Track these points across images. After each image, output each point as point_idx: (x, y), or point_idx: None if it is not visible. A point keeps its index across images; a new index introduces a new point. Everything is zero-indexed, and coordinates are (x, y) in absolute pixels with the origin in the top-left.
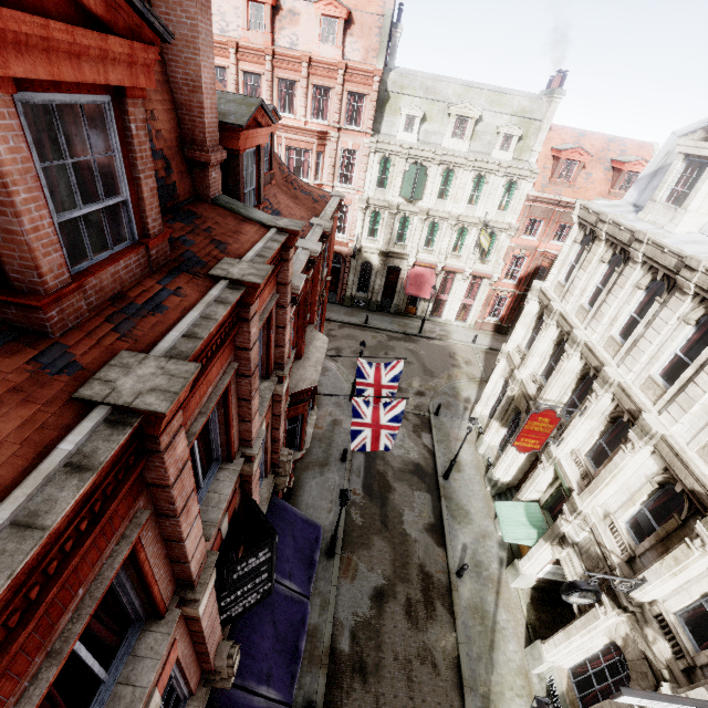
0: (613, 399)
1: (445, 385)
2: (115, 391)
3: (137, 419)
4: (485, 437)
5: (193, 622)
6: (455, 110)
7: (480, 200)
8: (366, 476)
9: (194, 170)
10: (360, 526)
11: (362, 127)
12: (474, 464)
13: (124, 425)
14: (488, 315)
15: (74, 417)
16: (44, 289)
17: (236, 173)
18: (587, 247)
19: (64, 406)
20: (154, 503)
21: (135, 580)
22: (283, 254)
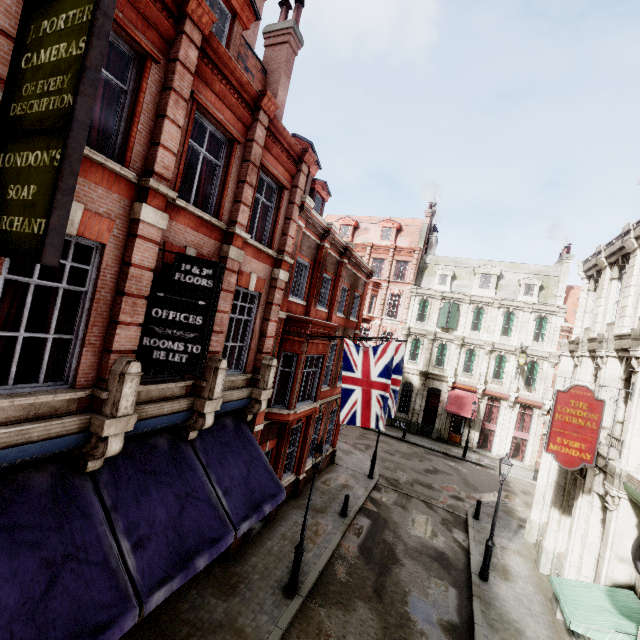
0: None
1: (492, 500)
2: None
3: None
4: (544, 540)
5: (131, 241)
6: (478, 270)
7: (513, 331)
8: (367, 538)
9: None
10: (342, 581)
11: (405, 280)
12: (532, 580)
13: None
14: None
15: None
16: None
17: None
18: (598, 283)
19: None
20: (165, 78)
21: (131, 111)
22: (299, 167)
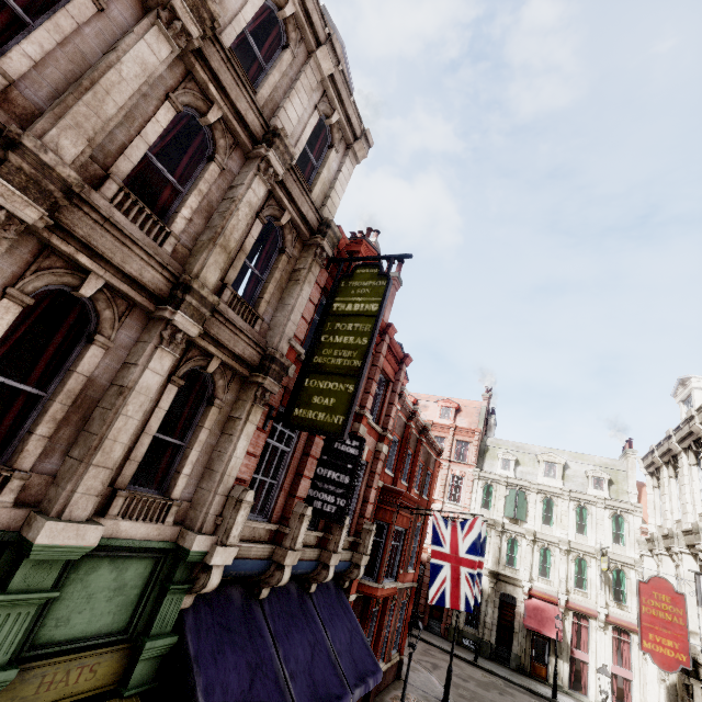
0: None
1: None
2: None
3: None
4: None
5: None
6: (542, 457)
7: (589, 529)
8: None
9: None
10: None
11: (467, 461)
12: None
13: None
14: None
15: None
16: None
17: None
18: (659, 480)
19: None
20: None
21: None
22: (400, 366)
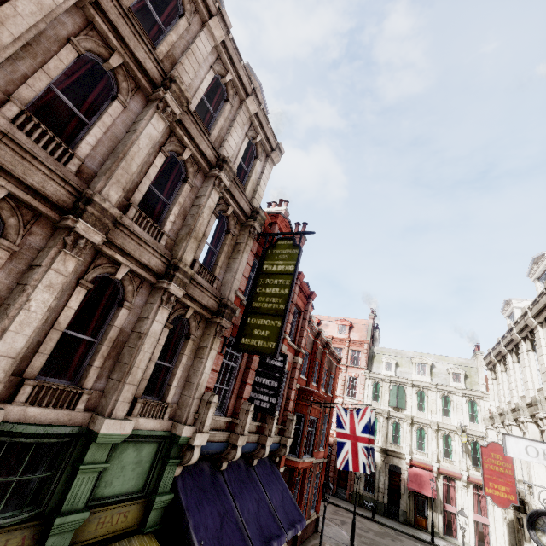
0: (538, 426)
1: None
2: None
3: None
4: None
5: None
6: (414, 359)
7: (451, 412)
8: None
9: None
10: None
11: (360, 365)
12: None
13: None
14: None
15: None
16: None
17: None
18: (495, 374)
19: None
20: None
21: None
22: (308, 300)
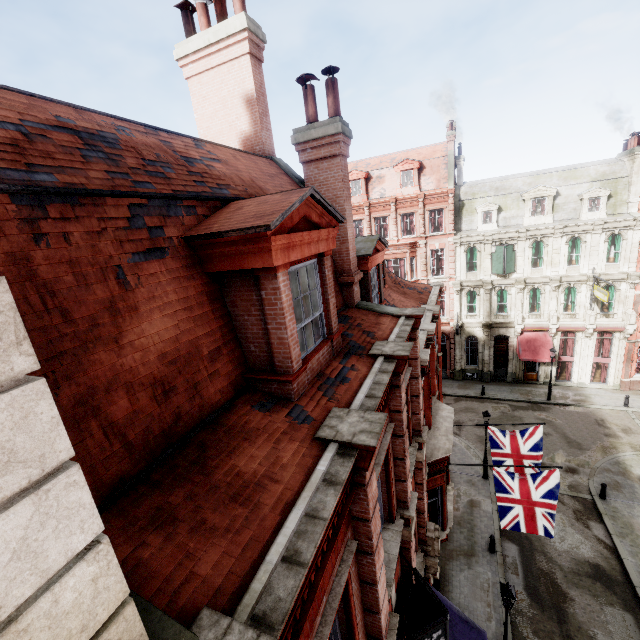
0: None
1: (602, 459)
2: (338, 432)
3: (356, 452)
4: None
5: None
6: (528, 195)
7: (581, 259)
8: (526, 574)
9: (343, 289)
10: None
11: (444, 231)
12: None
13: (349, 456)
14: (635, 372)
15: (318, 450)
16: (292, 370)
17: (366, 285)
18: None
19: (311, 443)
20: (355, 538)
21: (342, 617)
22: (411, 335)
